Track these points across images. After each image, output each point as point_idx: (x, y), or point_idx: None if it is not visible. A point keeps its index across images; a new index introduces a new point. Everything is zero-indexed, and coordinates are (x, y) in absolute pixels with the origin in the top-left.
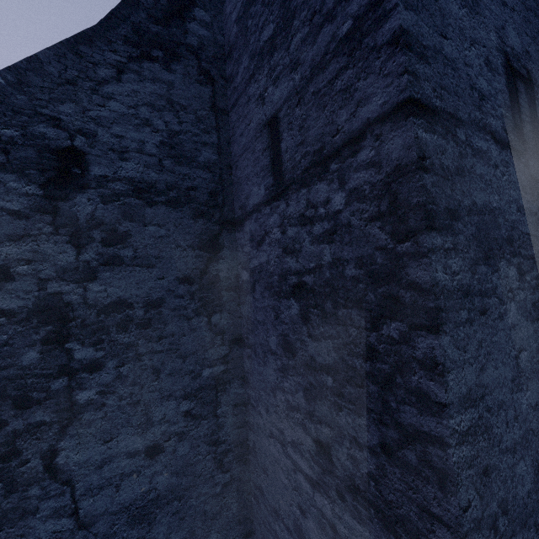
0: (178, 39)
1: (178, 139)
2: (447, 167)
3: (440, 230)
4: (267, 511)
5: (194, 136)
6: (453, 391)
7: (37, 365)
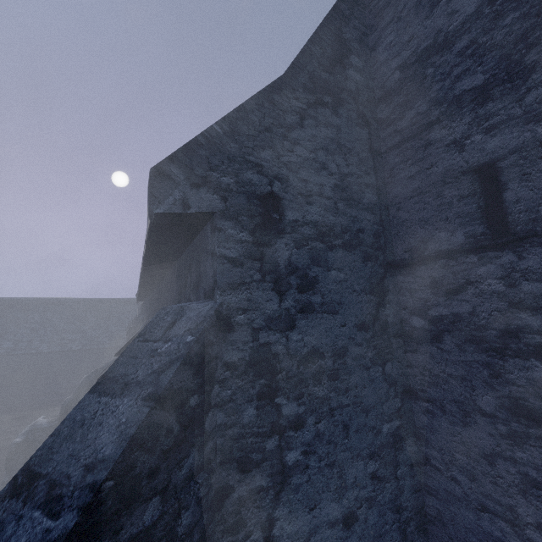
0: (341, 85)
1: (347, 181)
2: None
3: None
4: None
5: (358, 177)
6: None
7: (254, 423)
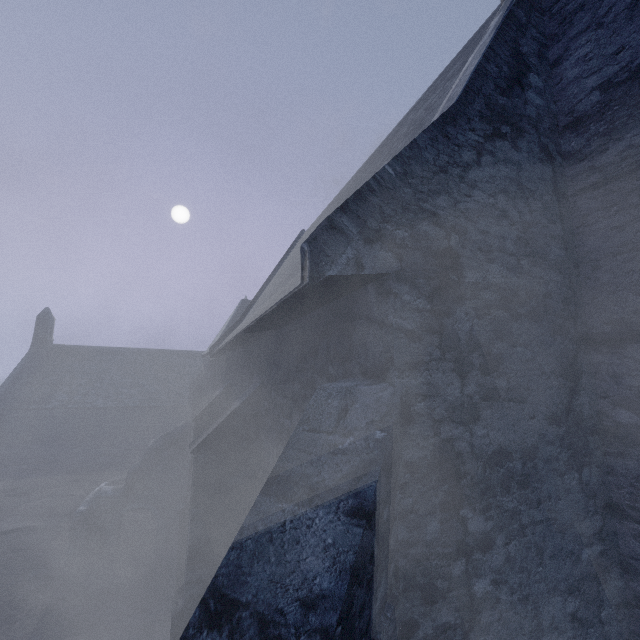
0: (519, 110)
1: (530, 232)
2: None
3: None
4: None
5: (542, 227)
6: None
7: (438, 541)
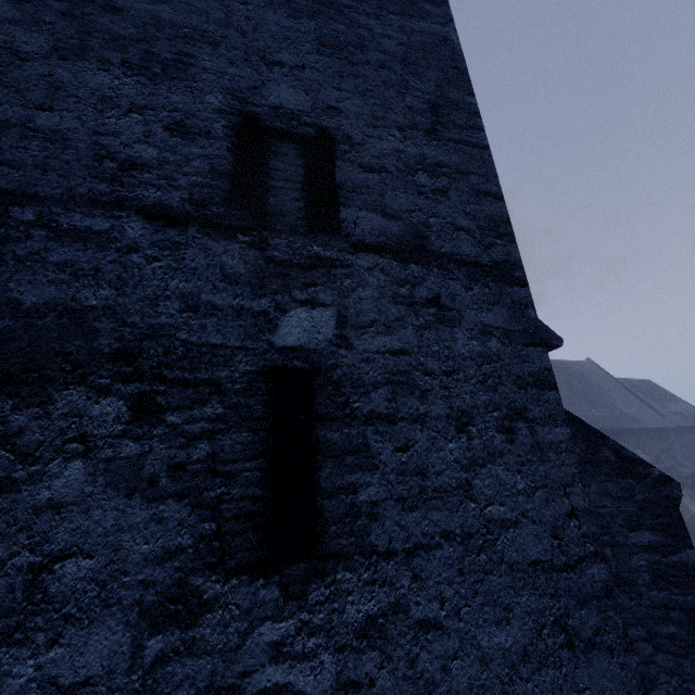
0: None
1: None
2: None
3: None
4: None
5: None
6: None
7: None
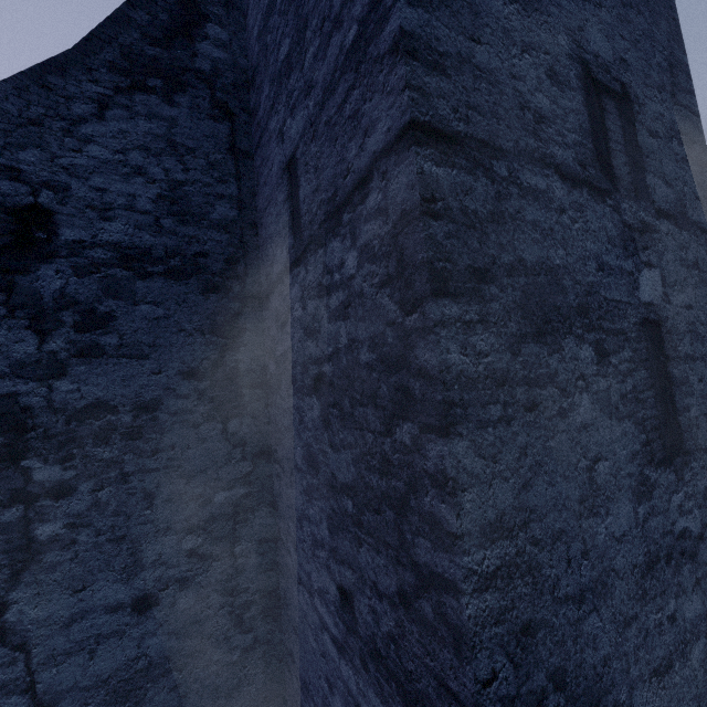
0: (183, 63)
1: (183, 191)
2: (474, 211)
3: (457, 296)
4: (298, 686)
5: (204, 186)
6: (471, 516)
7: None
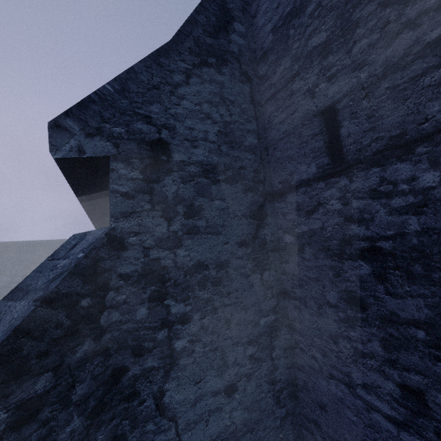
0: (224, 47)
1: (230, 128)
2: None
3: None
4: None
5: (240, 125)
6: None
7: (146, 320)
